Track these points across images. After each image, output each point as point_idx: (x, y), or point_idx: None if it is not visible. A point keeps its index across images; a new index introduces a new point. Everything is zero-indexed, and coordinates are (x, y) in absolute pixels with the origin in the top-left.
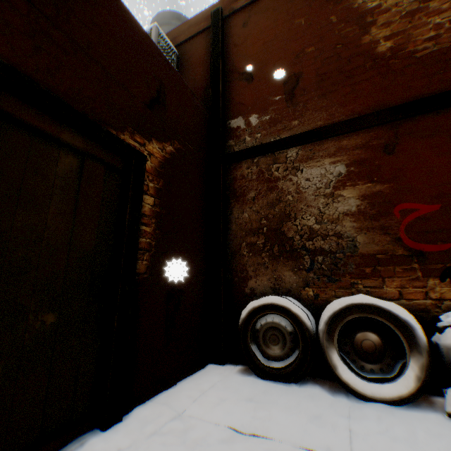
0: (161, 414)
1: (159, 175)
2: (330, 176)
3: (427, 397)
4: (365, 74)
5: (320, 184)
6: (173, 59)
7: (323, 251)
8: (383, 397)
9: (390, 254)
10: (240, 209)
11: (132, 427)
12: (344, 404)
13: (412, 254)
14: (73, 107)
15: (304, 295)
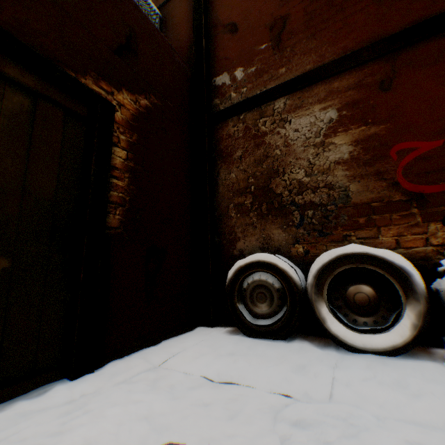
0: (136, 366)
1: (132, 128)
2: (320, 124)
3: (426, 349)
4: (358, 5)
5: (310, 133)
6: (156, 22)
7: (313, 205)
8: (375, 348)
9: (386, 200)
10: (227, 170)
11: (101, 377)
12: (332, 356)
13: (411, 198)
14: (18, 39)
15: (294, 252)
